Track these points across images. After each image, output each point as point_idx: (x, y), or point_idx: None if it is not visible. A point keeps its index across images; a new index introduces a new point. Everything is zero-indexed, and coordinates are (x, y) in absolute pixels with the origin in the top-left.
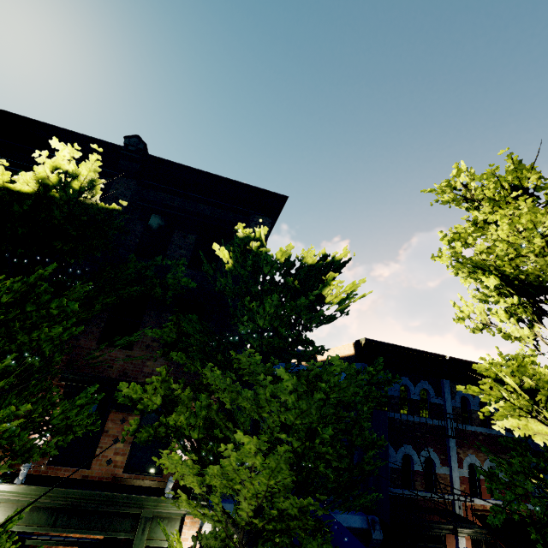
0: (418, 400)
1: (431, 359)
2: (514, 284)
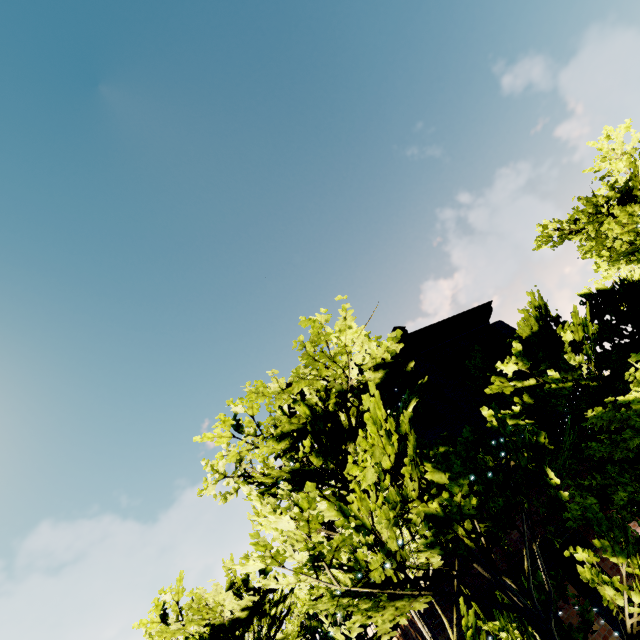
0: None
1: None
2: None
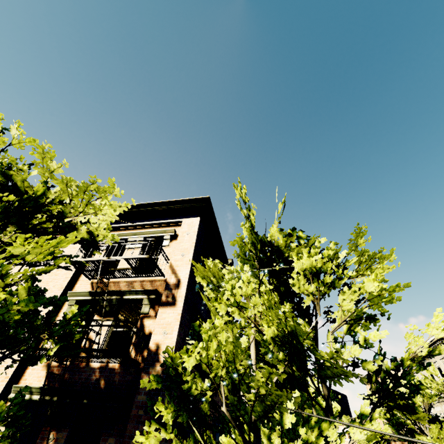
0: None
1: None
2: None
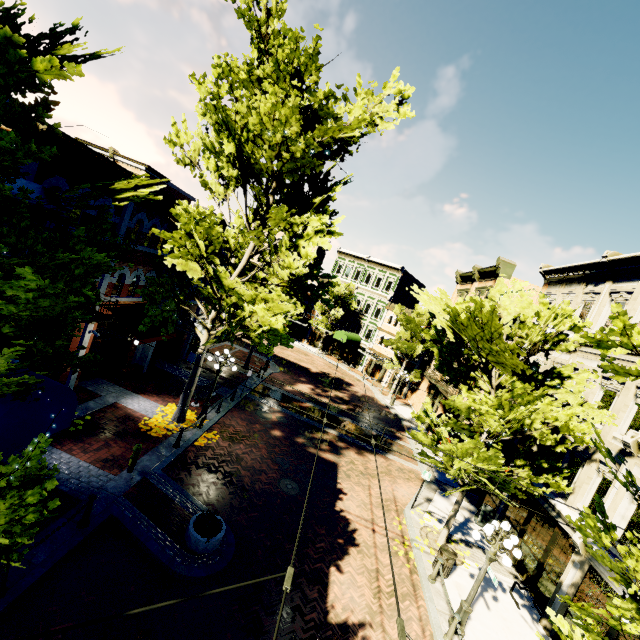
0: (94, 216)
1: (126, 177)
2: (242, 160)
